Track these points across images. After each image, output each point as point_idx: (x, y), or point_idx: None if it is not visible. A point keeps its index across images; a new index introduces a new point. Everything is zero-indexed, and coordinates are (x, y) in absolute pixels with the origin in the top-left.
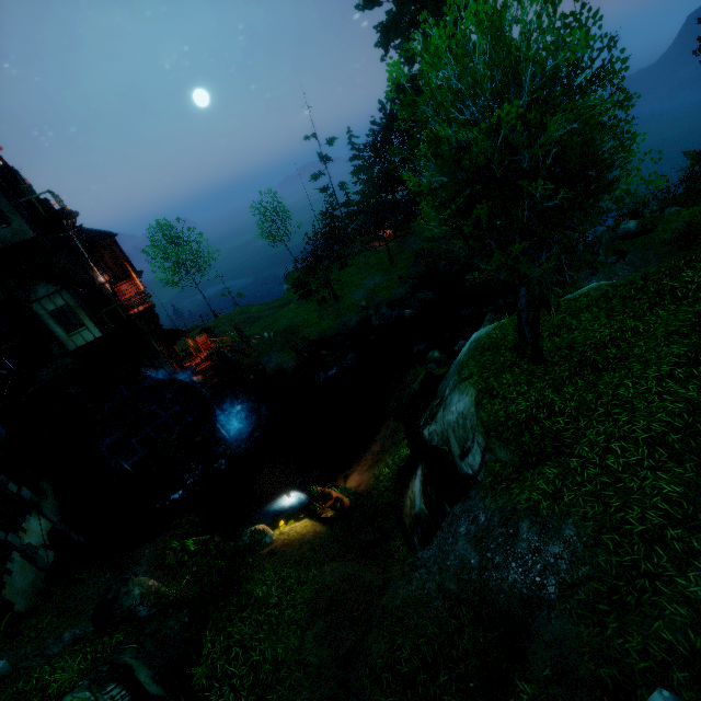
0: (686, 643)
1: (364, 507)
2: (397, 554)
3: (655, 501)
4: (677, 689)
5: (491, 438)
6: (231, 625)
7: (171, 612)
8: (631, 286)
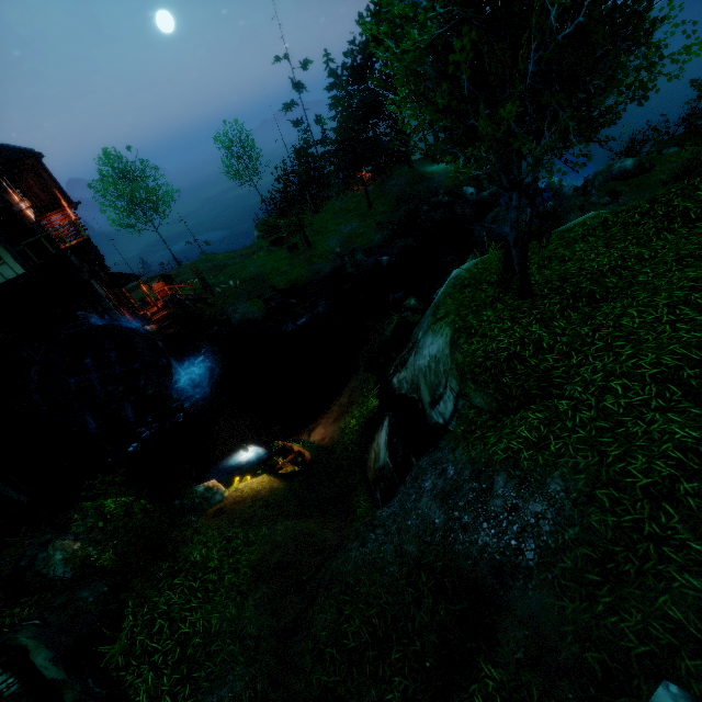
0: (699, 623)
1: (326, 461)
2: (358, 510)
3: (665, 448)
4: (686, 681)
5: (466, 382)
6: (158, 595)
7: (89, 581)
8: (635, 211)
